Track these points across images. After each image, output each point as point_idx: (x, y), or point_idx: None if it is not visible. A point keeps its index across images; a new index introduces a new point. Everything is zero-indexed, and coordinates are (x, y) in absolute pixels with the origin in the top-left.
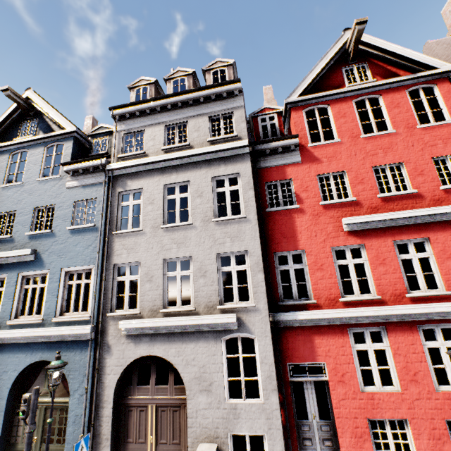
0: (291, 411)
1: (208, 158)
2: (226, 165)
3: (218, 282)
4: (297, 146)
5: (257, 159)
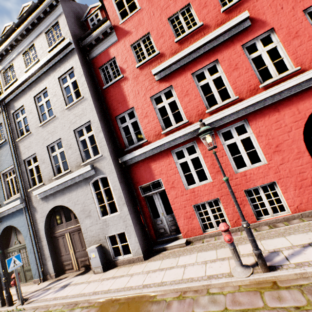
0: (146, 214)
1: (51, 65)
2: (64, 65)
3: (80, 149)
4: (112, 29)
5: (89, 52)
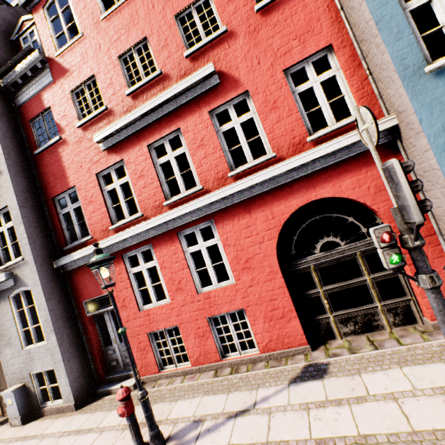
0: (92, 341)
1: None
2: None
3: None
4: (45, 62)
5: (16, 95)
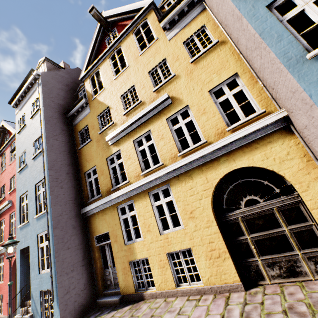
0: None
1: None
2: None
3: None
4: None
5: None
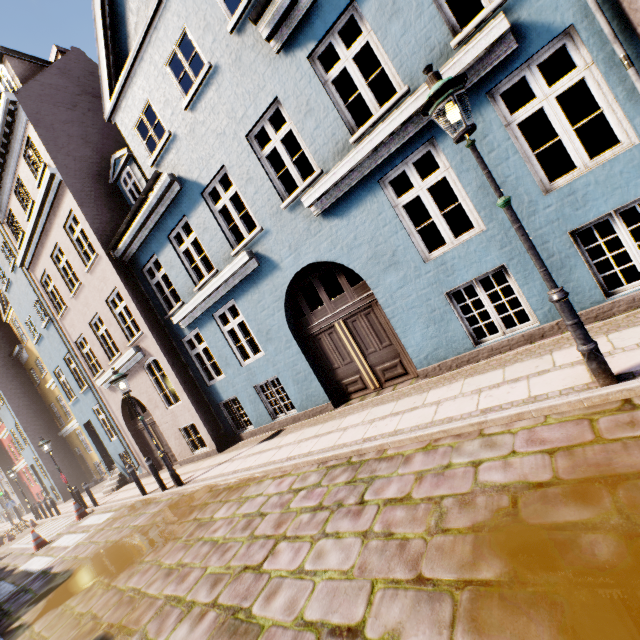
0: (31, 494)
1: None
2: None
3: None
4: None
5: None
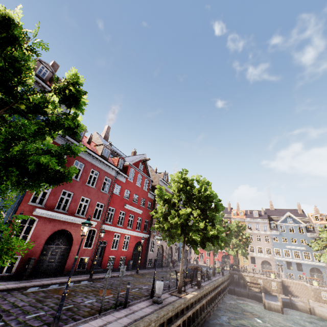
0: None
1: None
2: None
3: None
4: None
5: None
